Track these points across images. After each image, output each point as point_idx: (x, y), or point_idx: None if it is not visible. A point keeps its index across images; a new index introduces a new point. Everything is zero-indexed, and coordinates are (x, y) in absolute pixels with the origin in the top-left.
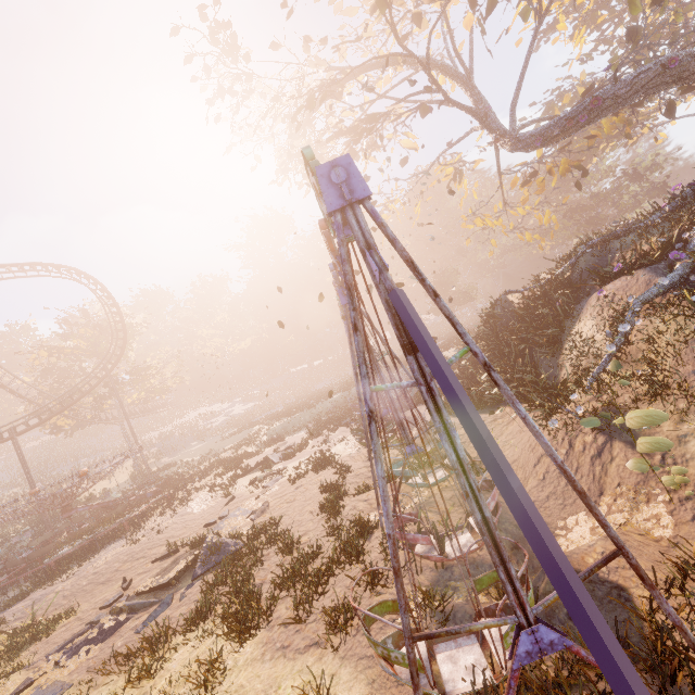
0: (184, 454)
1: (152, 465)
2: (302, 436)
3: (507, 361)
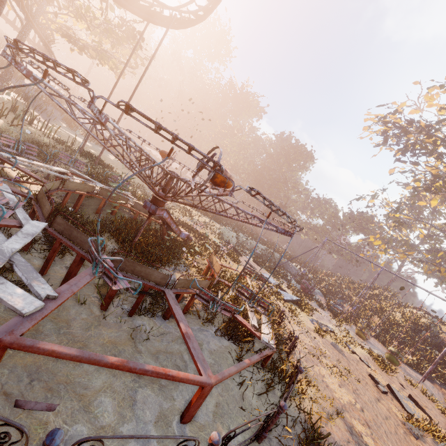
0: (72, 137)
1: (21, 106)
2: (260, 267)
3: (445, 365)
